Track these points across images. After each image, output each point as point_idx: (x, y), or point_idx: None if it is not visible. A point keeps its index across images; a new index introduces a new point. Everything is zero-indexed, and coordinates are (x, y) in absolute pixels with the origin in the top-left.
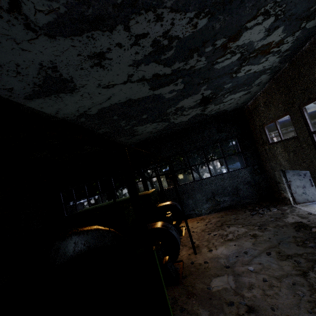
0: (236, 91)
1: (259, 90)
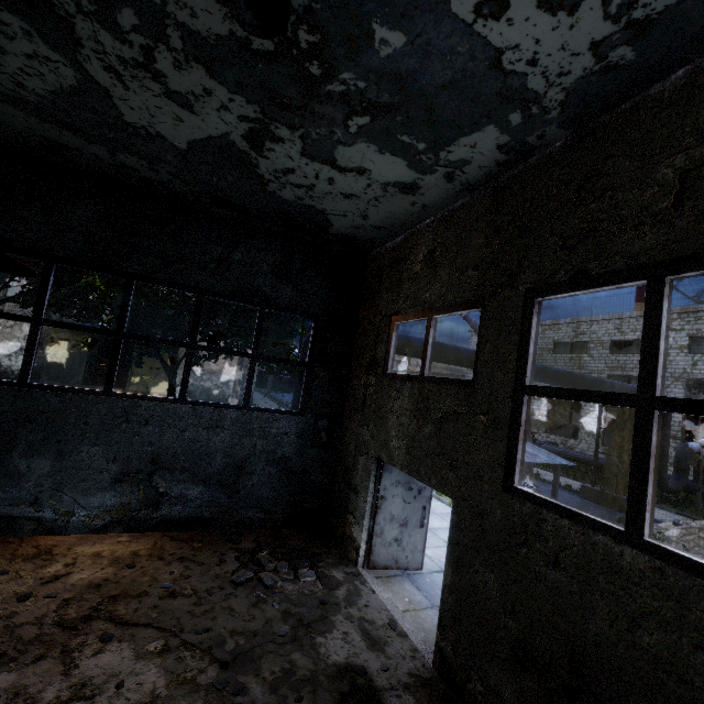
0: (392, 131)
1: (438, 205)
